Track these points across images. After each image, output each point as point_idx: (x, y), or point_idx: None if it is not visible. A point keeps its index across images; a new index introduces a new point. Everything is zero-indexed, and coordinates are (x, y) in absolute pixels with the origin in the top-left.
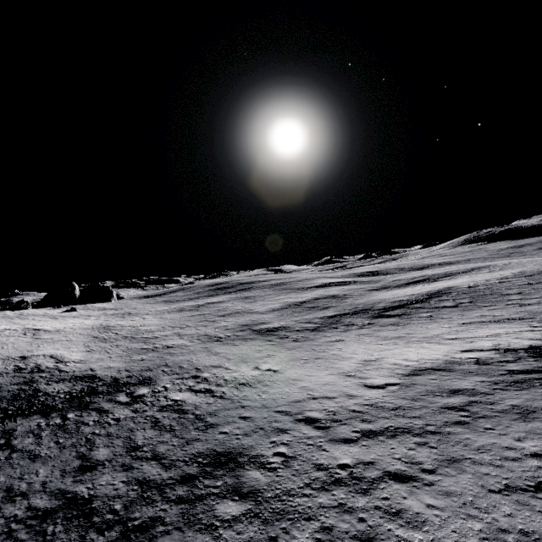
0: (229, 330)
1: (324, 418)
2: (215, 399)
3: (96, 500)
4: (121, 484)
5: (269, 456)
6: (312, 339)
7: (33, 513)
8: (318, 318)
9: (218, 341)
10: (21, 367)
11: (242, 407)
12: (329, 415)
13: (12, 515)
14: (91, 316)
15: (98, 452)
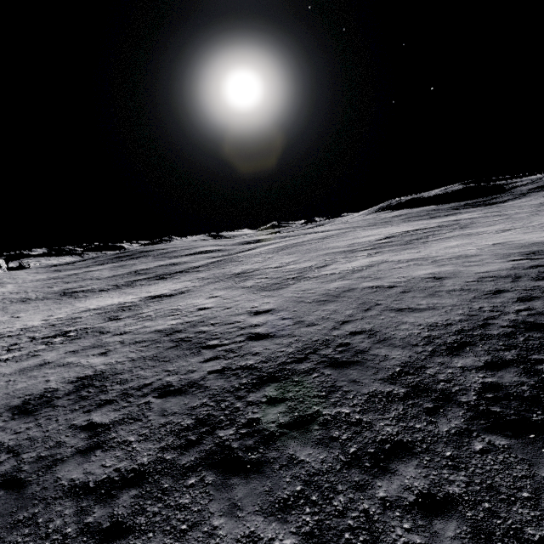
0: (46, 294)
1: None
2: None
3: None
4: None
5: None
6: (88, 297)
7: None
8: (126, 281)
9: (22, 302)
10: None
11: None
12: None
13: None
14: None
15: None
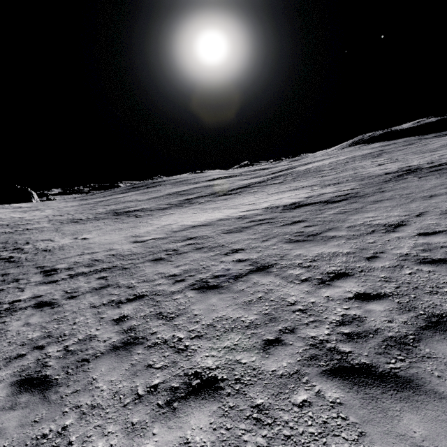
0: (95, 214)
1: (63, 268)
2: (5, 263)
3: None
4: None
5: None
6: (152, 215)
7: None
8: (178, 200)
9: (74, 222)
10: None
11: (17, 267)
12: (71, 265)
13: None
14: None
15: None
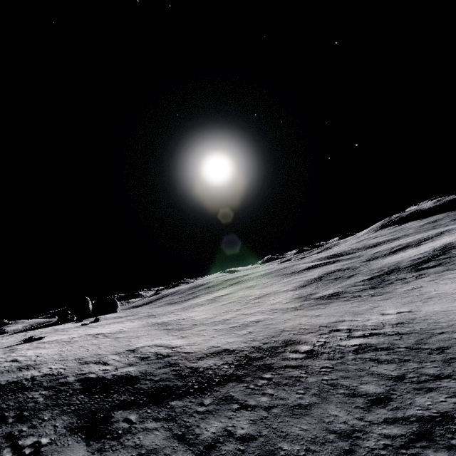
0: (290, 303)
1: None
2: (397, 336)
3: (455, 414)
4: (452, 399)
5: None
6: (387, 292)
7: (404, 439)
8: (358, 282)
9: (298, 310)
10: (142, 356)
11: (440, 334)
12: None
13: (382, 446)
14: (121, 321)
15: (365, 388)
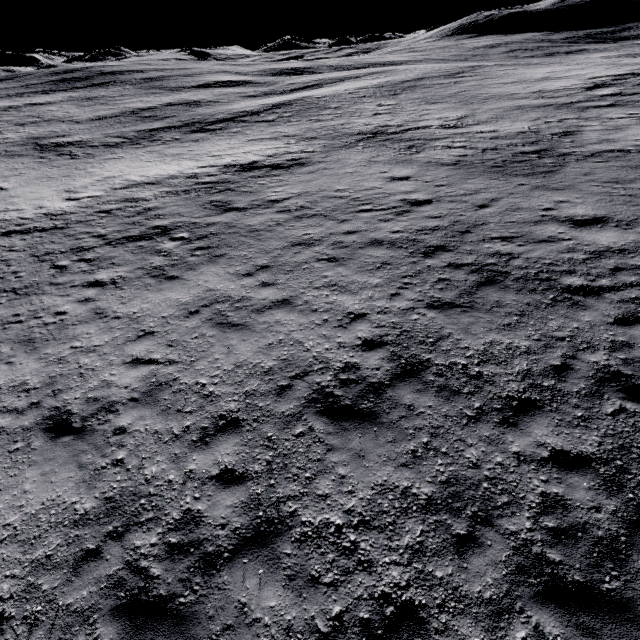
0: (4, 144)
1: None
2: None
3: None
4: None
5: None
6: (94, 156)
7: None
8: (137, 131)
9: None
10: None
11: None
12: None
13: None
14: None
15: None
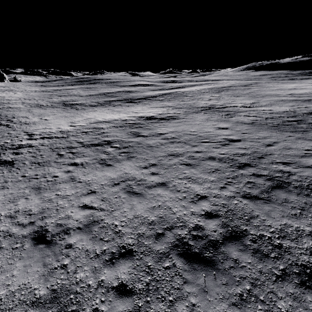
0: (52, 103)
1: (37, 134)
2: (6, 127)
3: None
4: None
5: (1, 143)
6: (85, 109)
7: None
8: (104, 101)
9: (39, 107)
10: None
11: (13, 130)
12: (41, 133)
13: None
14: None
15: None
